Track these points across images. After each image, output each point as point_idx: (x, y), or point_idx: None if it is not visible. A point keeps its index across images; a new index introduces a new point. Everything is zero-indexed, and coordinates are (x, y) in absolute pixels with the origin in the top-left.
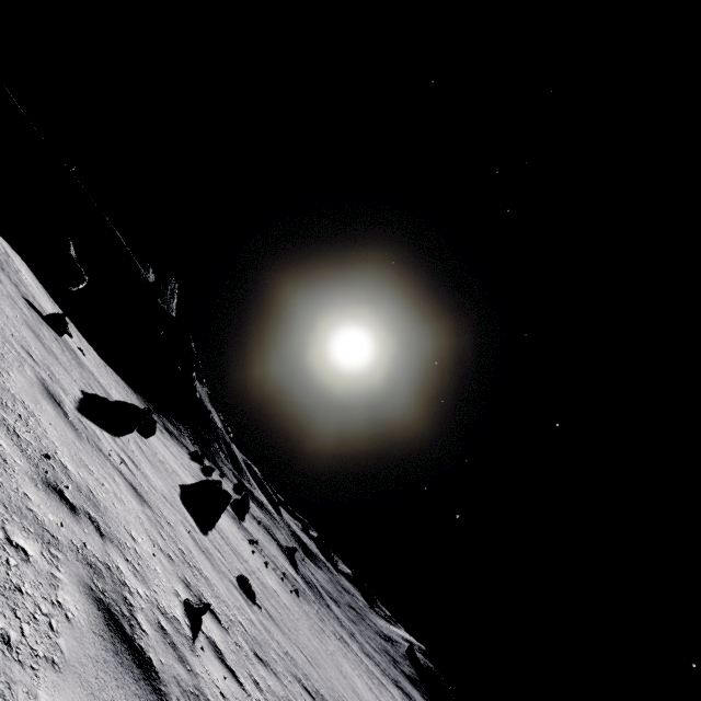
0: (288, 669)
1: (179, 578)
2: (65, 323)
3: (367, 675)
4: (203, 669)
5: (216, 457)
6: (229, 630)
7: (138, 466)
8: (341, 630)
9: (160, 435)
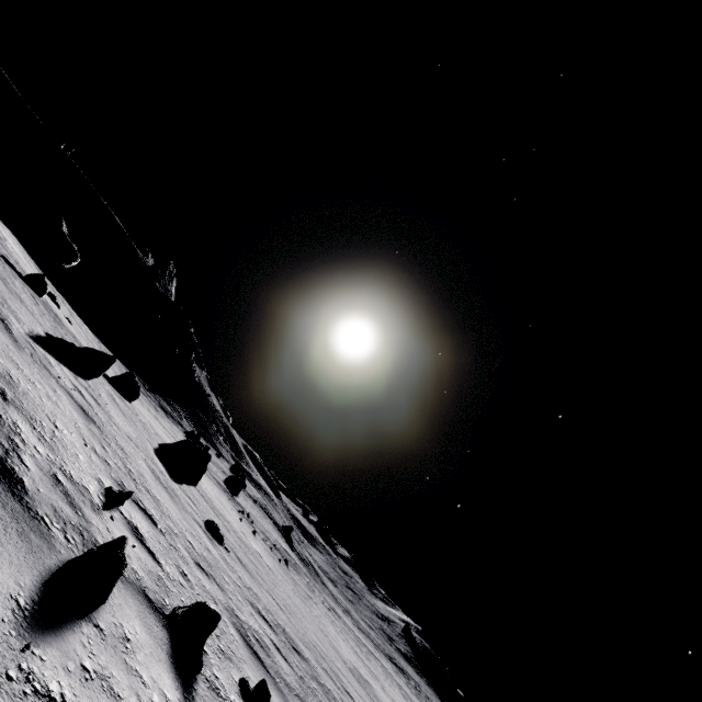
0: (243, 595)
1: (110, 477)
2: (44, 284)
3: (355, 642)
4: (103, 526)
5: (214, 438)
6: (167, 535)
7: (102, 406)
8: (335, 605)
9: (154, 411)
